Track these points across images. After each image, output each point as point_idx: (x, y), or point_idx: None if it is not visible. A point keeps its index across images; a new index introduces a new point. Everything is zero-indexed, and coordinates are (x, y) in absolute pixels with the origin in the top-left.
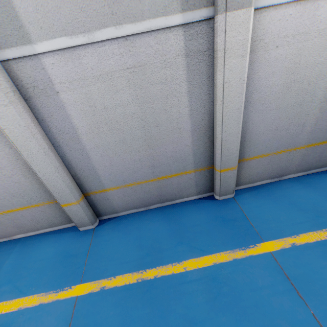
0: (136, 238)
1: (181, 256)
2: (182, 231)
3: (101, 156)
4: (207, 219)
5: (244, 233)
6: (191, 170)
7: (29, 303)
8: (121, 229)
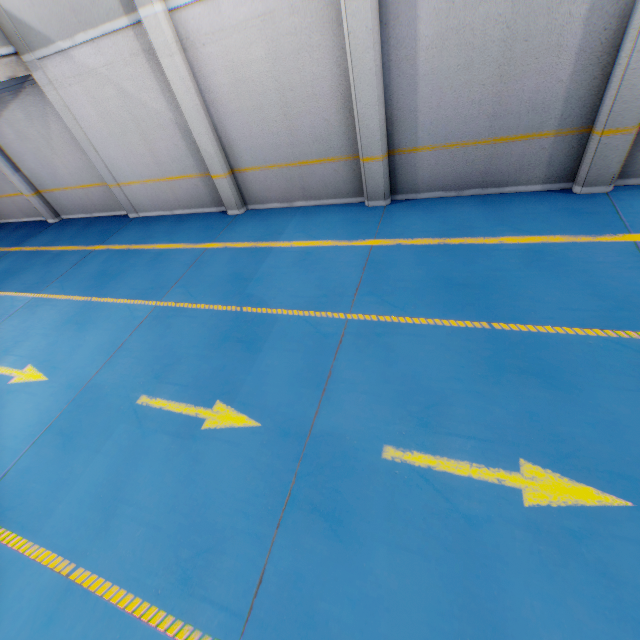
0: (439, 217)
1: (498, 234)
2: (505, 216)
3: (432, 89)
4: (549, 210)
5: (603, 225)
6: (550, 132)
7: (325, 244)
8: (421, 209)
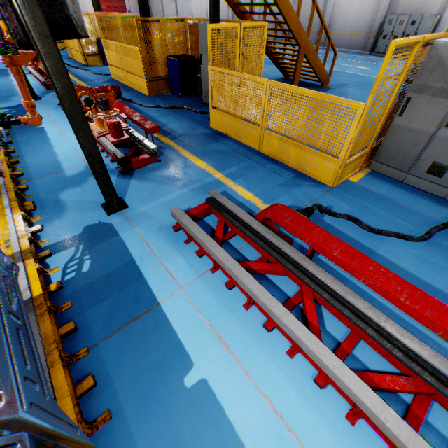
0: None
1: None
2: None
3: None
4: None
5: None
6: None
7: None
8: None
